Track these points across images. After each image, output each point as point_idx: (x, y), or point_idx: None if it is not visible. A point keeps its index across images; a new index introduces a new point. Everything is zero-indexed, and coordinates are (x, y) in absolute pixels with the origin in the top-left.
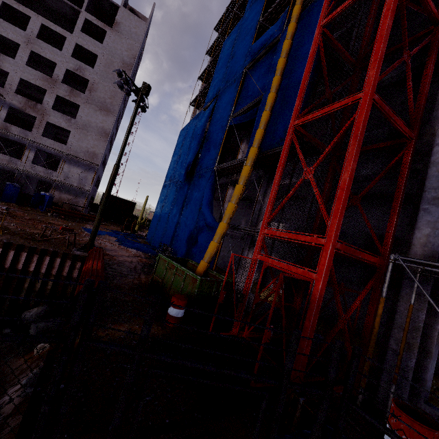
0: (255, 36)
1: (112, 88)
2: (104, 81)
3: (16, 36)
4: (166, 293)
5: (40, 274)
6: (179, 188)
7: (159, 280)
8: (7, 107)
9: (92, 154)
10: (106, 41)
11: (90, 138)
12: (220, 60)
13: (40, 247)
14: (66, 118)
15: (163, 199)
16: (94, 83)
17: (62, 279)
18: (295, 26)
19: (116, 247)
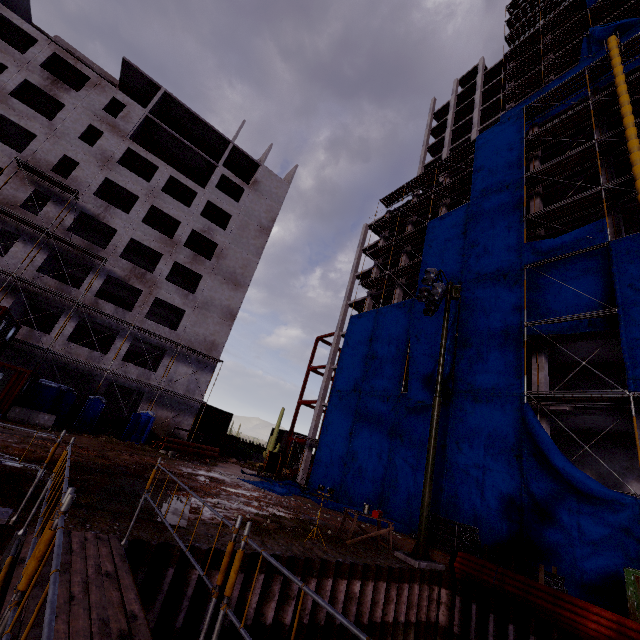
0: (525, 232)
1: (245, 255)
2: (236, 247)
3: (136, 187)
4: None
5: (397, 627)
6: (405, 410)
7: None
8: (105, 275)
9: (211, 345)
10: (243, 200)
11: (210, 322)
12: (433, 242)
13: (388, 565)
14: (182, 292)
15: (348, 421)
16: (224, 248)
17: (422, 630)
18: None
19: (364, 526)
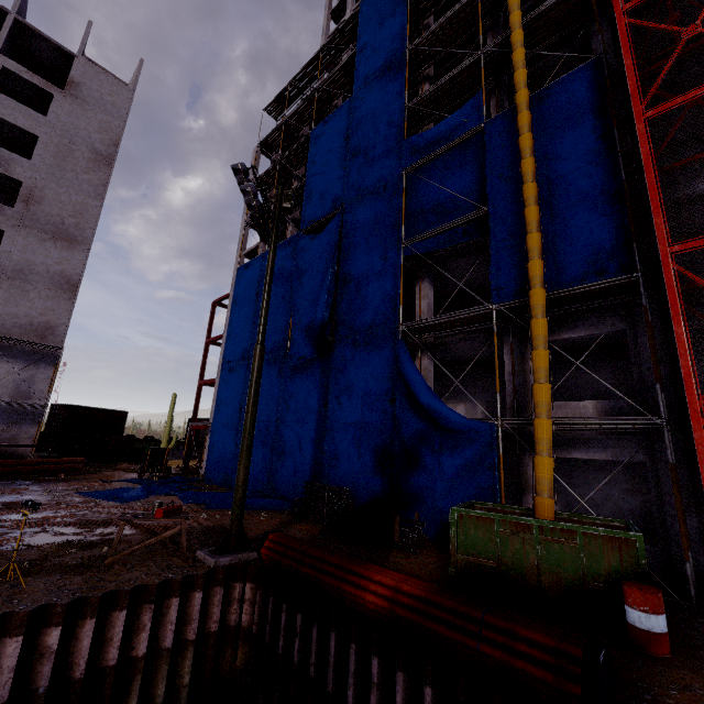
0: (406, 125)
1: (76, 197)
2: (57, 185)
3: None
4: (529, 587)
5: (160, 655)
6: (290, 371)
7: (488, 564)
8: None
9: (44, 328)
10: (54, 112)
11: (34, 297)
12: (317, 157)
13: (146, 582)
14: None
15: (238, 396)
16: (34, 187)
17: (211, 643)
18: (530, 116)
19: (218, 516)
